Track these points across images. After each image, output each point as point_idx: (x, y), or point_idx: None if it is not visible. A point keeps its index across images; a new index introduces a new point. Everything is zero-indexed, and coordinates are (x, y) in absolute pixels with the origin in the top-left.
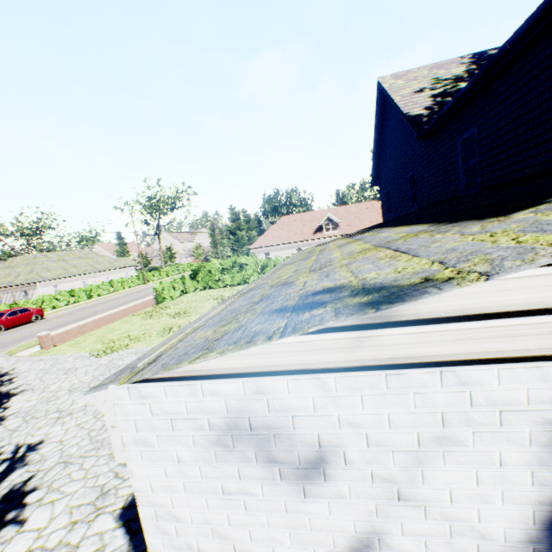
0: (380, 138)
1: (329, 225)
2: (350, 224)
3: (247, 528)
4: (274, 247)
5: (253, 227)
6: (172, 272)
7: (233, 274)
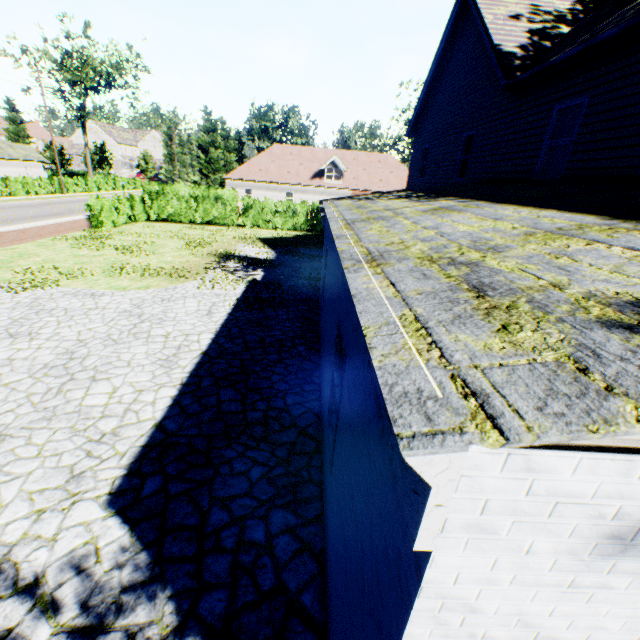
0: (438, 70)
1: (333, 172)
2: (357, 178)
3: (570, 618)
4: (259, 185)
5: (231, 148)
6: (105, 185)
7: (205, 209)
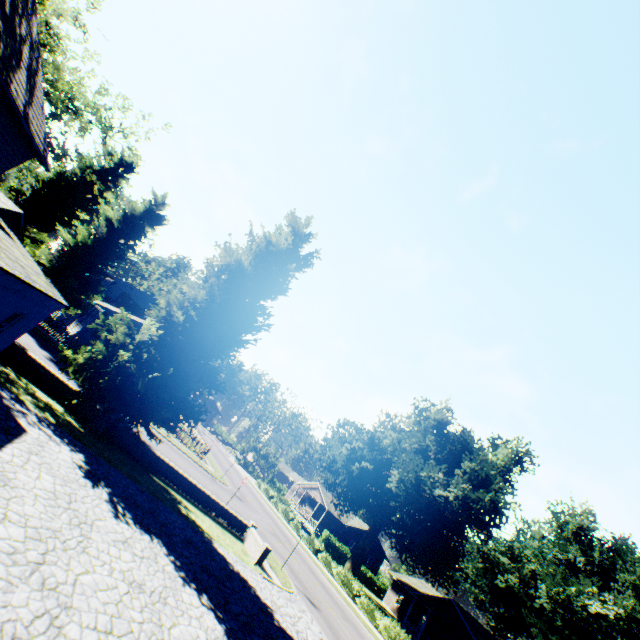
0: None
1: None
2: None
3: None
4: None
5: None
6: None
7: None
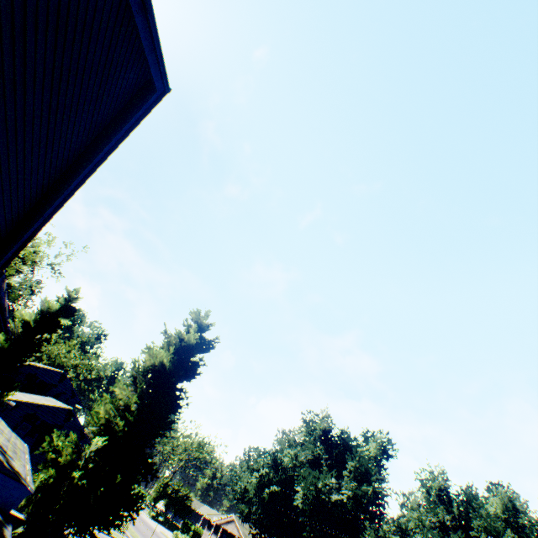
0: None
1: None
2: None
3: None
4: None
5: None
6: None
7: None
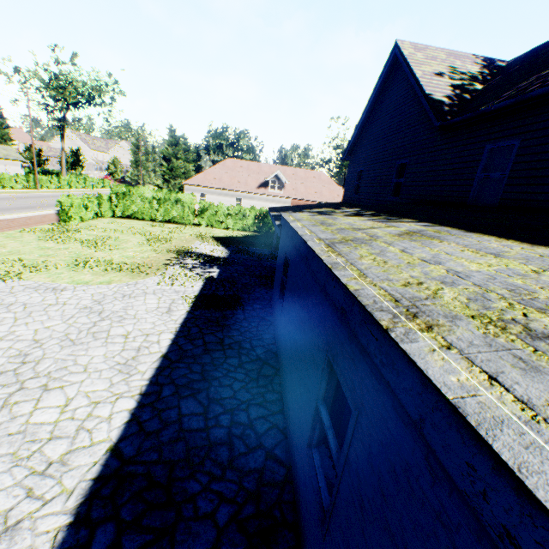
0: (371, 110)
1: (276, 184)
2: (296, 189)
3: None
4: (213, 190)
5: (190, 159)
6: (76, 183)
7: (165, 209)
